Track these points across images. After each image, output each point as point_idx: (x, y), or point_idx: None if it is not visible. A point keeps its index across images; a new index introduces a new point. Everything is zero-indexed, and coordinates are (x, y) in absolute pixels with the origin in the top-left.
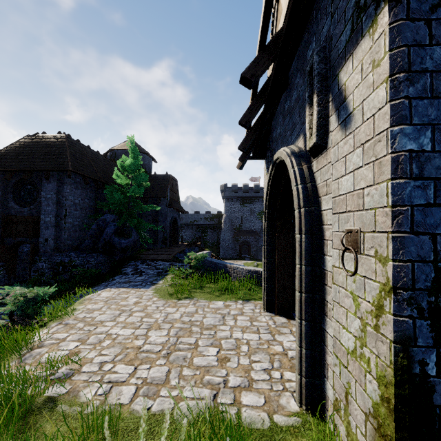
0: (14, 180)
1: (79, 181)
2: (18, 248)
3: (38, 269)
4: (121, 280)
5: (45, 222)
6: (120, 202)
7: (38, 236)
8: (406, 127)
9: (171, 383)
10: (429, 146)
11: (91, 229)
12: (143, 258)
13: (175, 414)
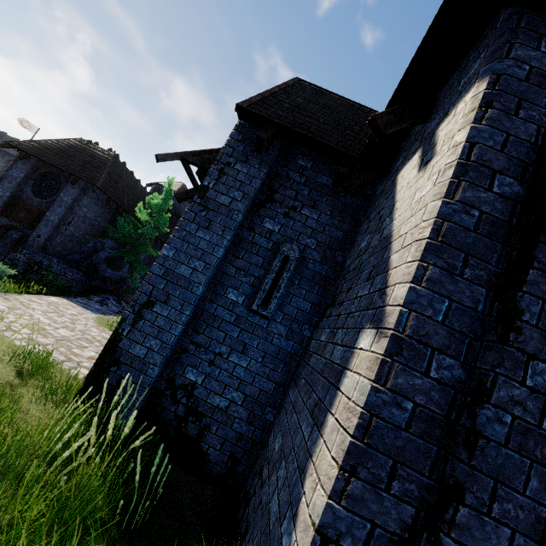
0: (43, 170)
1: (102, 199)
2: (9, 231)
3: (15, 258)
4: (81, 301)
5: (48, 219)
6: (129, 235)
7: (34, 228)
8: (168, 246)
9: (47, 347)
10: (171, 256)
11: (87, 246)
12: (122, 297)
13: (34, 353)
